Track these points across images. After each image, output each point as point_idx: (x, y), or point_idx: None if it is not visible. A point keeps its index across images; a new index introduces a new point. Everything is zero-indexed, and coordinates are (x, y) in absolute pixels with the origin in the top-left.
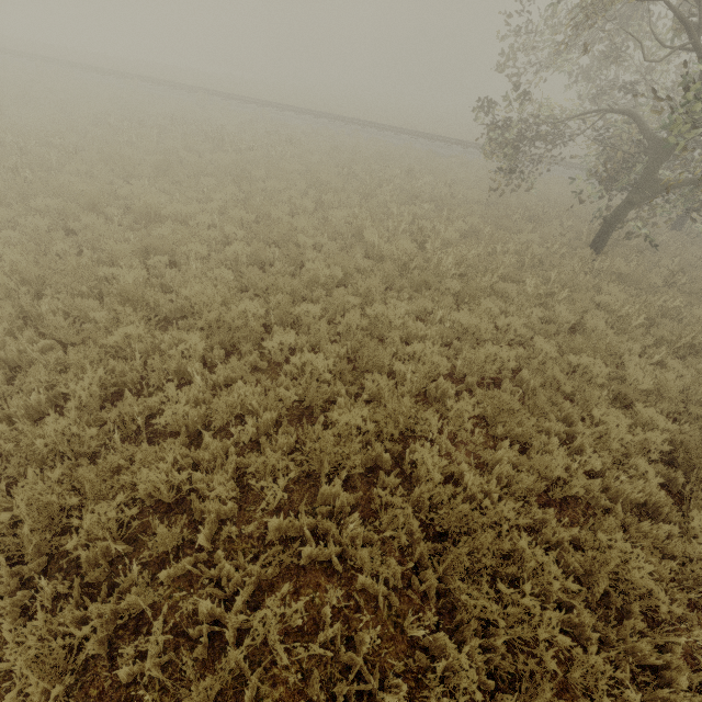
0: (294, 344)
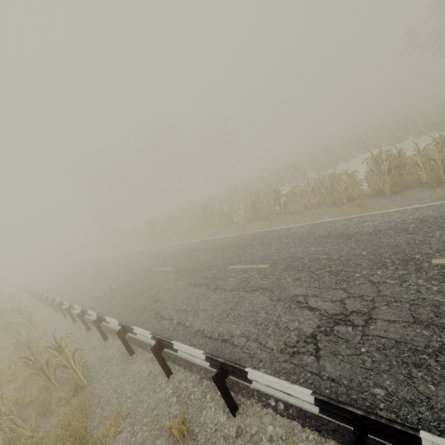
0: None
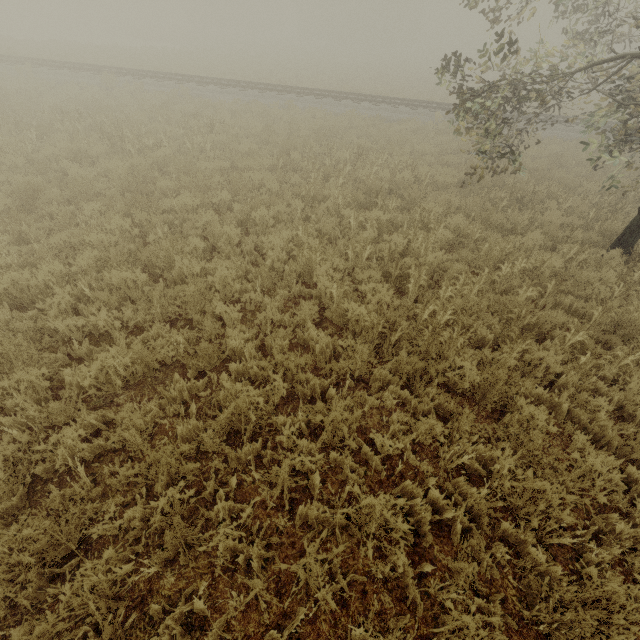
0: (203, 613)
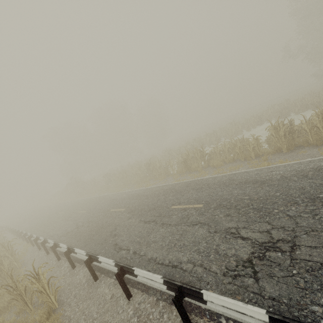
0: None
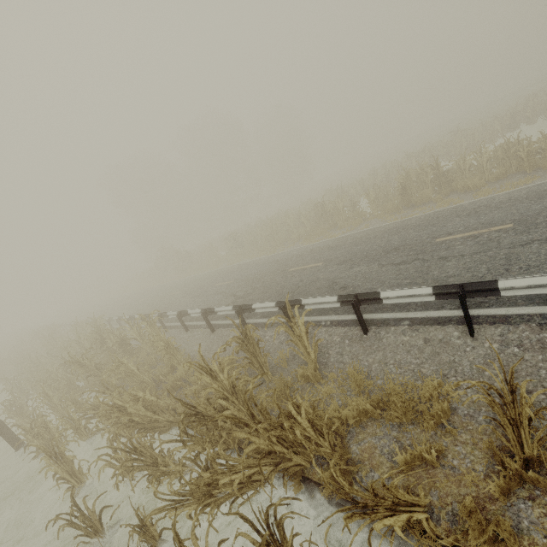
0: None
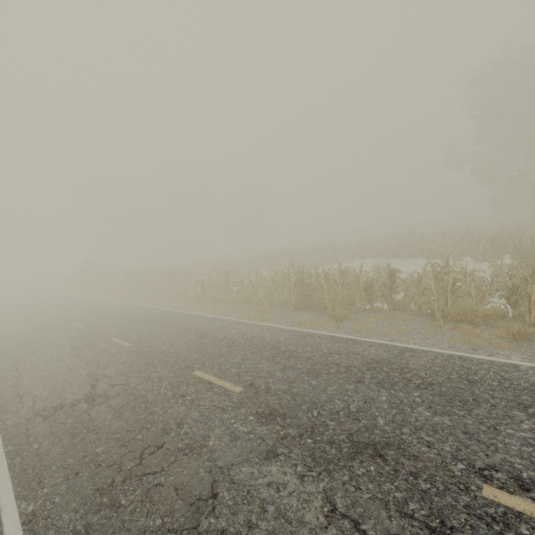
0: None
